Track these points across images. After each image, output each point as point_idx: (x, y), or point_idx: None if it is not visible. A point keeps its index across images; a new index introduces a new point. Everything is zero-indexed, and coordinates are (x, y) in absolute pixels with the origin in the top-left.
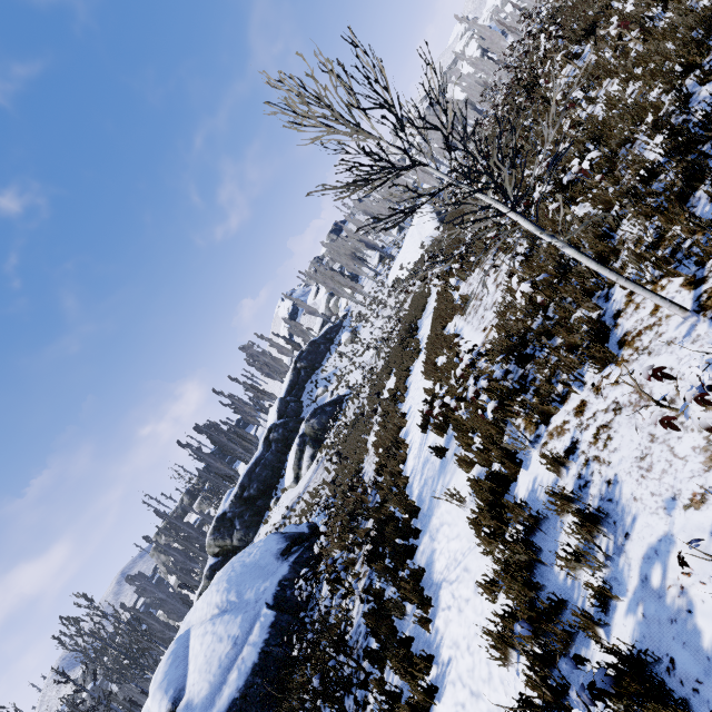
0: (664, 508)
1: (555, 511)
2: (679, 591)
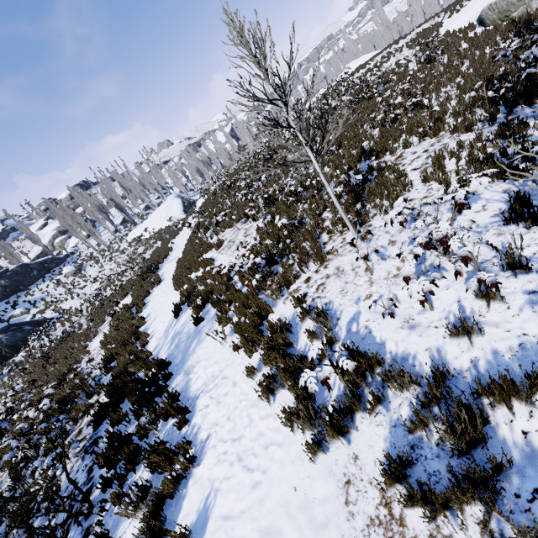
0: (355, 303)
1: (300, 318)
2: (365, 328)
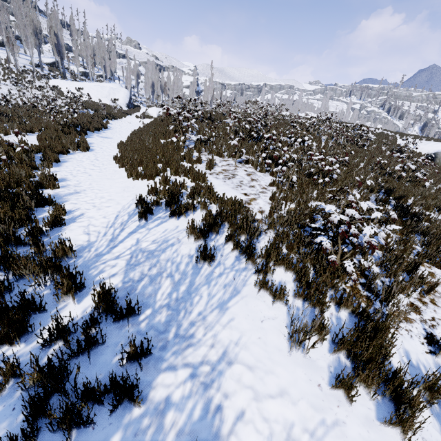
0: None
1: None
2: None
